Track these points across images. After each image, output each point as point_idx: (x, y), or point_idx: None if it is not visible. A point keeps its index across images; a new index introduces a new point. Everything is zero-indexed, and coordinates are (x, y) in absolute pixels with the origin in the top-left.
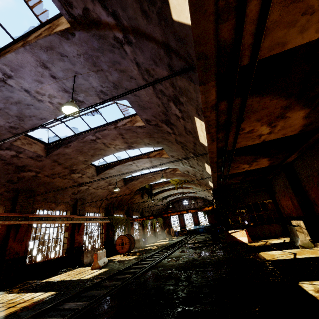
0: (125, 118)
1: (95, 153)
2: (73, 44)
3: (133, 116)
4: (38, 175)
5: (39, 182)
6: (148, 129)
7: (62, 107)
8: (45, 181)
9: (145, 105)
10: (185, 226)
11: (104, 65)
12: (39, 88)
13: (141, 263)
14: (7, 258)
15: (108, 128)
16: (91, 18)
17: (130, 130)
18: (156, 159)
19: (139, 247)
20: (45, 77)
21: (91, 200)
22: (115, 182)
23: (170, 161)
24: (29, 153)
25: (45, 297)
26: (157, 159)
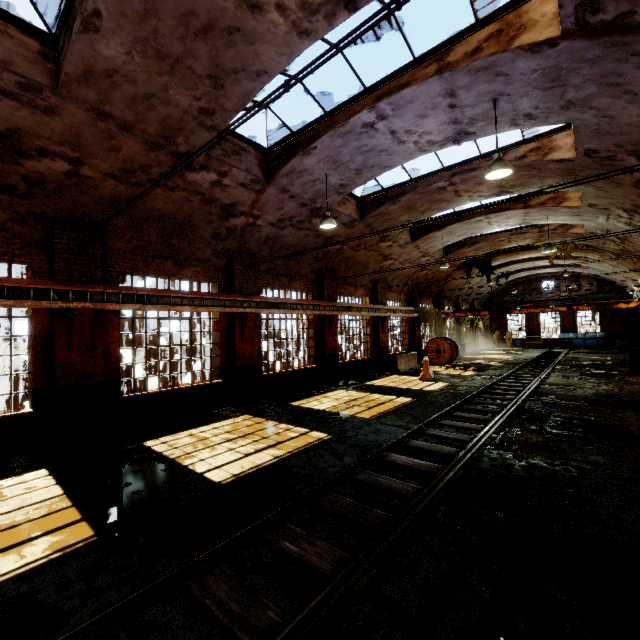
0: (524, 142)
1: (430, 208)
2: (538, 57)
3: (545, 138)
4: (342, 248)
5: (341, 258)
6: (577, 163)
7: (490, 172)
8: (348, 255)
9: (614, 130)
10: (538, 330)
11: (577, 78)
12: (413, 126)
13: (503, 385)
14: (327, 353)
15: (483, 166)
16: (625, 23)
17: (529, 167)
18: (541, 210)
19: (458, 359)
20: (437, 108)
21: (392, 282)
22: (434, 251)
23: (577, 212)
24: (344, 218)
25: (407, 401)
26: (545, 210)
